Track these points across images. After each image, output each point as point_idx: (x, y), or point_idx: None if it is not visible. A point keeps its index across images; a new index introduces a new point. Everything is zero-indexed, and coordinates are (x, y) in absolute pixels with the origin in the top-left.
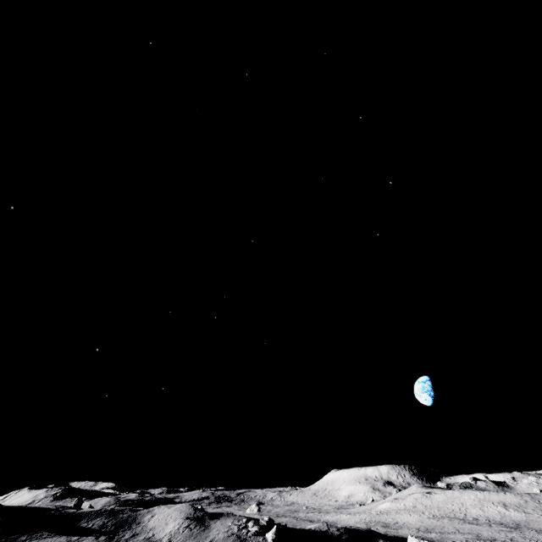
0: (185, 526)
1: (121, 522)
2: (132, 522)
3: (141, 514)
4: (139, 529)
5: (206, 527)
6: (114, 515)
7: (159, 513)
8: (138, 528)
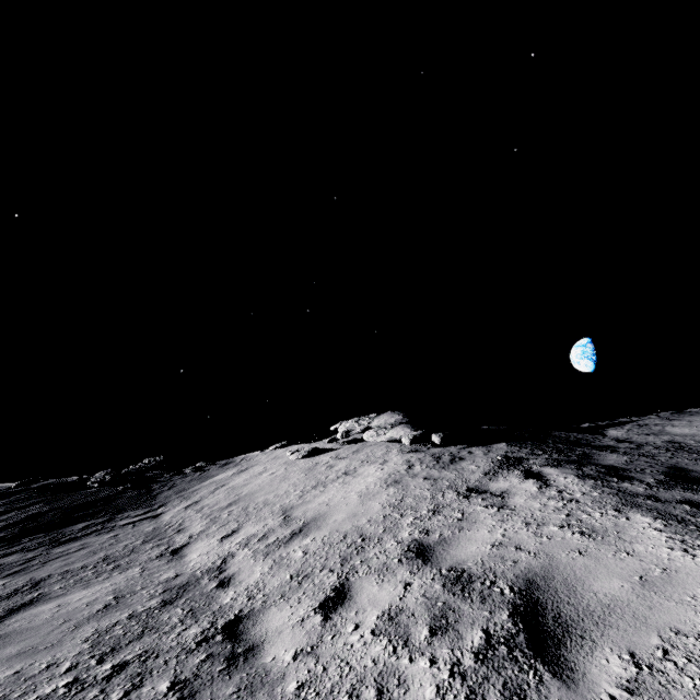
0: (488, 466)
1: (68, 512)
2: (134, 503)
3: (189, 475)
4: (139, 531)
5: (672, 450)
6: (68, 490)
7: (270, 459)
8: (138, 527)
